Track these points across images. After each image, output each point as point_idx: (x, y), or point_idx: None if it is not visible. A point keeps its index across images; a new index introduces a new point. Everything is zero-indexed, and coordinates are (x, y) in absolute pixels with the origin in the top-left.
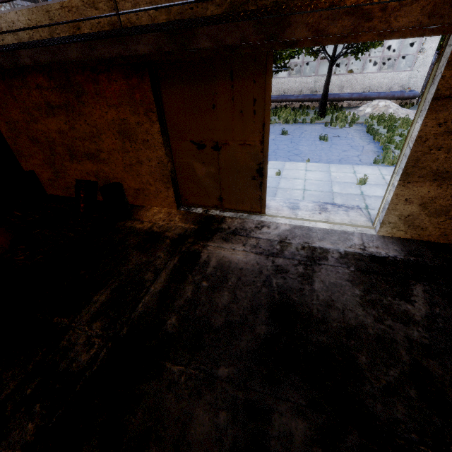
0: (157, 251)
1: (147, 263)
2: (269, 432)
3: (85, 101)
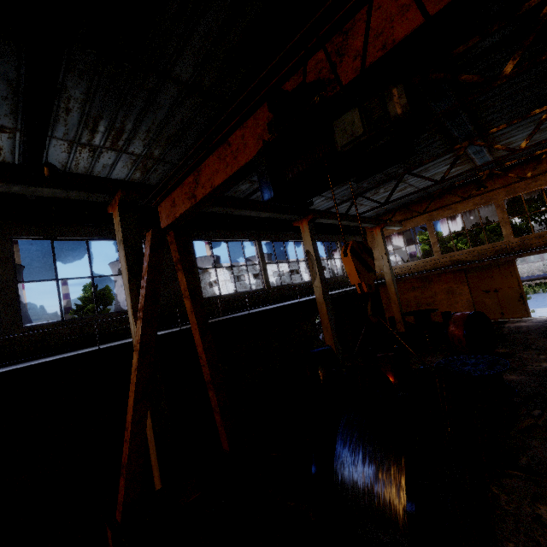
0: None
1: None
2: None
3: (432, 283)
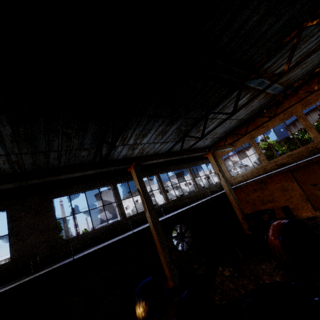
0: (317, 219)
1: (316, 221)
2: None
3: (267, 184)
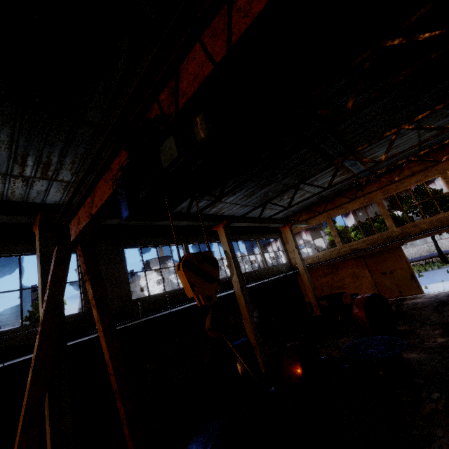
0: None
1: None
2: (444, 309)
3: (339, 269)
